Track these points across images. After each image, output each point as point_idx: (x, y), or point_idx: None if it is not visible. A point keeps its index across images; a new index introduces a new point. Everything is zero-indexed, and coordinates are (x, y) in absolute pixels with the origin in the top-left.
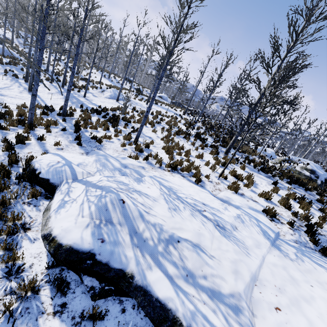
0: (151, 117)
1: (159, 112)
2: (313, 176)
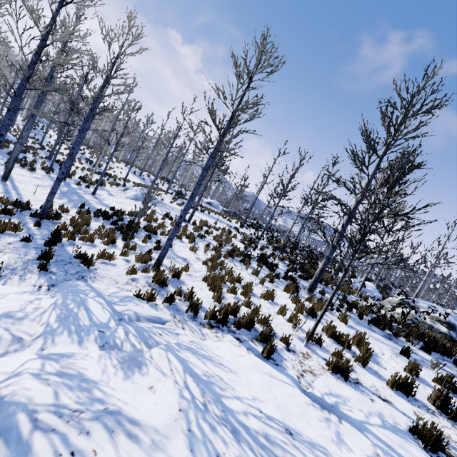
0: (192, 228)
1: (204, 221)
2: (455, 334)
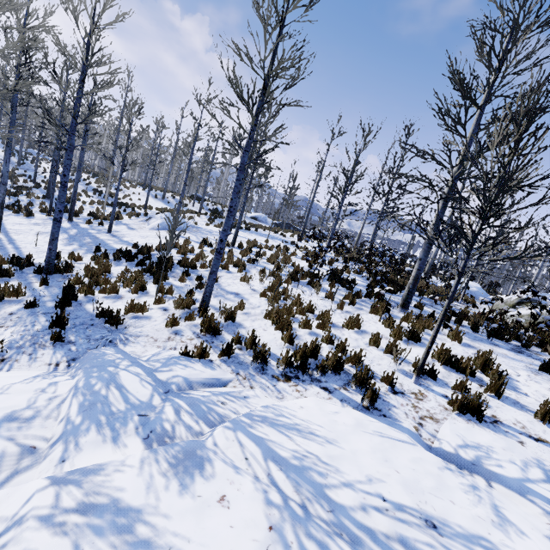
0: (238, 253)
1: (252, 241)
2: None
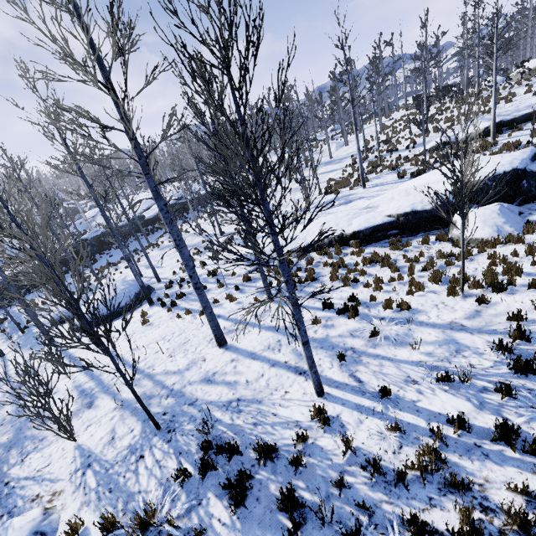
0: (391, 130)
1: (385, 125)
2: None
